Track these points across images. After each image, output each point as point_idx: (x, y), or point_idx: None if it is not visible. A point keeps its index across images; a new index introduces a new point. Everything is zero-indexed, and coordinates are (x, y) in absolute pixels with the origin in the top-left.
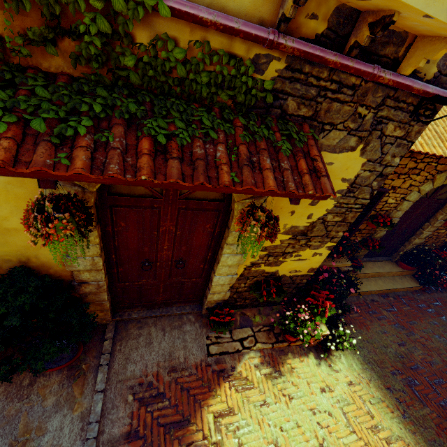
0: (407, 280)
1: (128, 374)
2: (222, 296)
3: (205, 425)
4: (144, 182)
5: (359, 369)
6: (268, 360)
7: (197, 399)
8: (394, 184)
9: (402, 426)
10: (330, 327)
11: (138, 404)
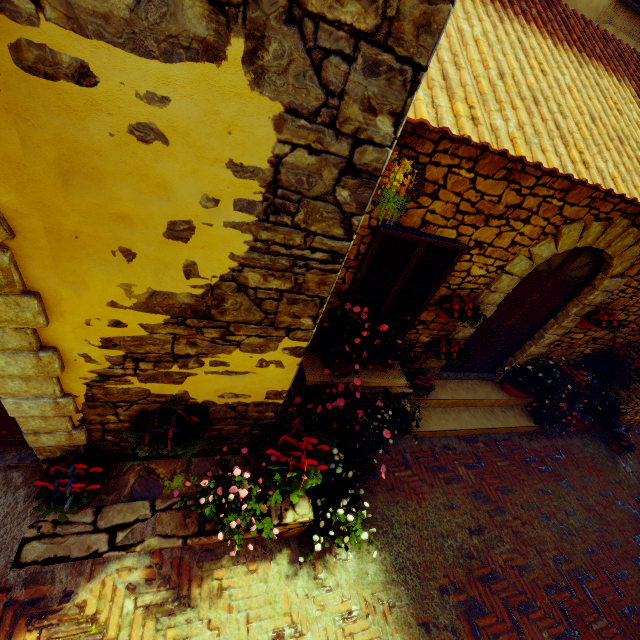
0: (515, 414)
1: None
2: (65, 439)
3: None
4: None
5: (378, 582)
6: (167, 573)
7: None
8: (479, 237)
9: None
10: (327, 505)
11: None
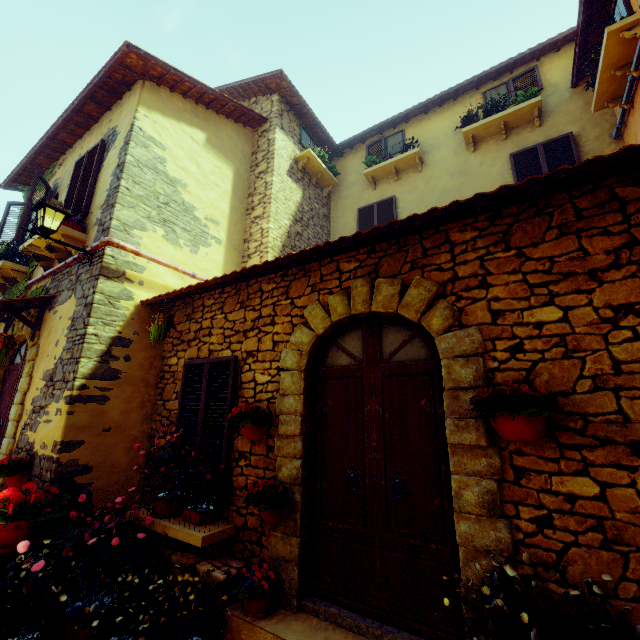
0: None
1: None
2: None
3: None
4: None
5: None
6: None
7: None
8: (248, 348)
9: None
10: None
11: None
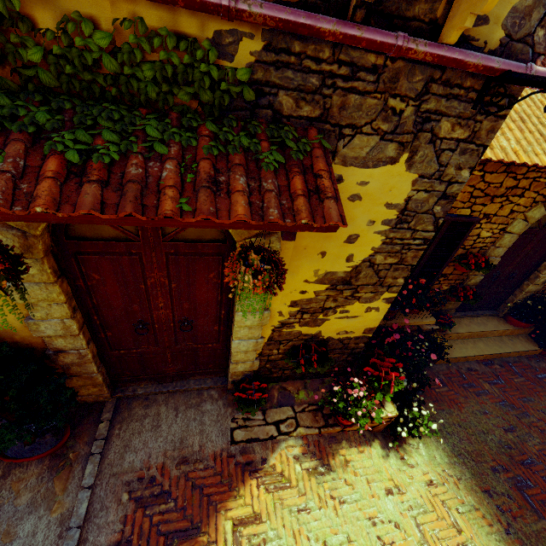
0: (521, 341)
1: (126, 465)
2: (249, 366)
3: (220, 536)
4: (46, 216)
5: (444, 463)
6: (313, 450)
7: (212, 501)
8: (487, 211)
9: (504, 545)
10: (402, 407)
11: (134, 505)
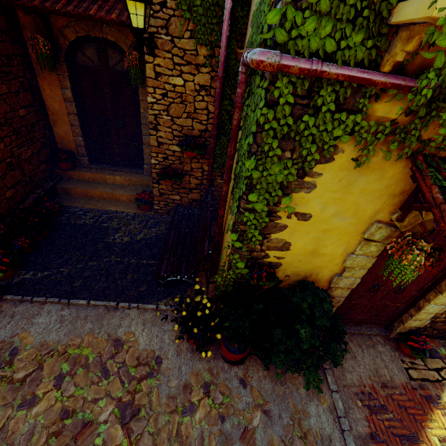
0: None
1: (349, 381)
2: (420, 323)
3: None
4: None
5: None
6: None
7: (416, 419)
8: None
9: None
10: None
11: (368, 410)
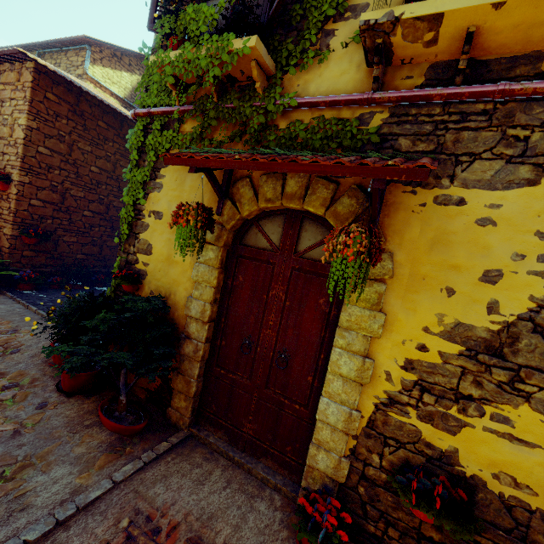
0: None
1: (151, 493)
2: (333, 465)
3: None
4: (237, 164)
5: None
6: None
7: None
8: None
9: None
10: None
11: (122, 540)
